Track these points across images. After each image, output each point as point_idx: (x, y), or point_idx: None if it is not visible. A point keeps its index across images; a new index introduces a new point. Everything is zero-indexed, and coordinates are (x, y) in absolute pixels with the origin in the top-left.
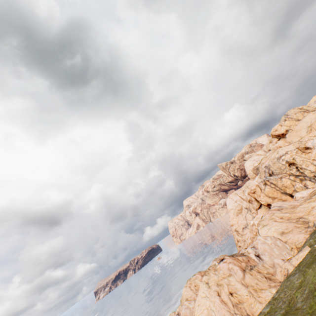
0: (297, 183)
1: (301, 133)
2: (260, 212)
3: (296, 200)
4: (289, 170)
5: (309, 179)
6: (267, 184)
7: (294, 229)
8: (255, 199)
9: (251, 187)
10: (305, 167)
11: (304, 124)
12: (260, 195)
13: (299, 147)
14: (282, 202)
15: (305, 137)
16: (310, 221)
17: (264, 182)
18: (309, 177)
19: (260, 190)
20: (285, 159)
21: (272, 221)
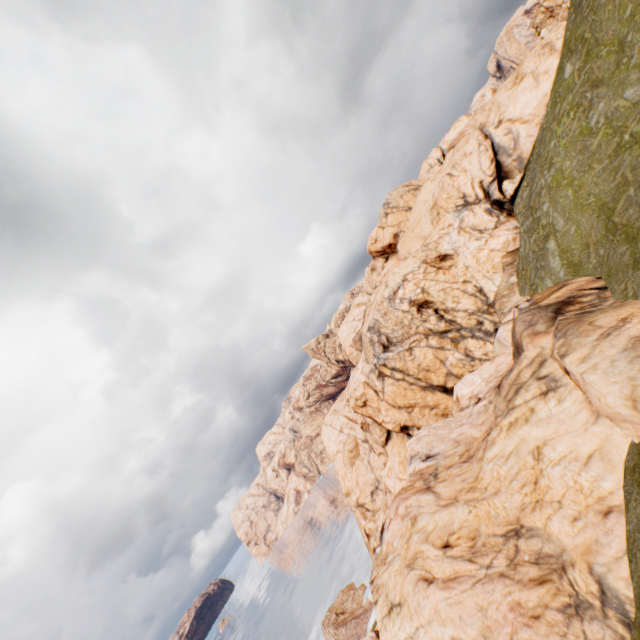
0: (449, 353)
1: (422, 229)
2: (392, 449)
3: (462, 408)
4: (422, 322)
5: (472, 335)
6: (387, 374)
7: (522, 635)
8: (373, 420)
9: (354, 392)
10: (454, 304)
11: (423, 206)
12: (379, 407)
13: (428, 258)
14: (430, 427)
15: (432, 233)
16: (574, 561)
17: (379, 371)
18: (471, 330)
19: (377, 394)
20: (406, 297)
21: (418, 588)
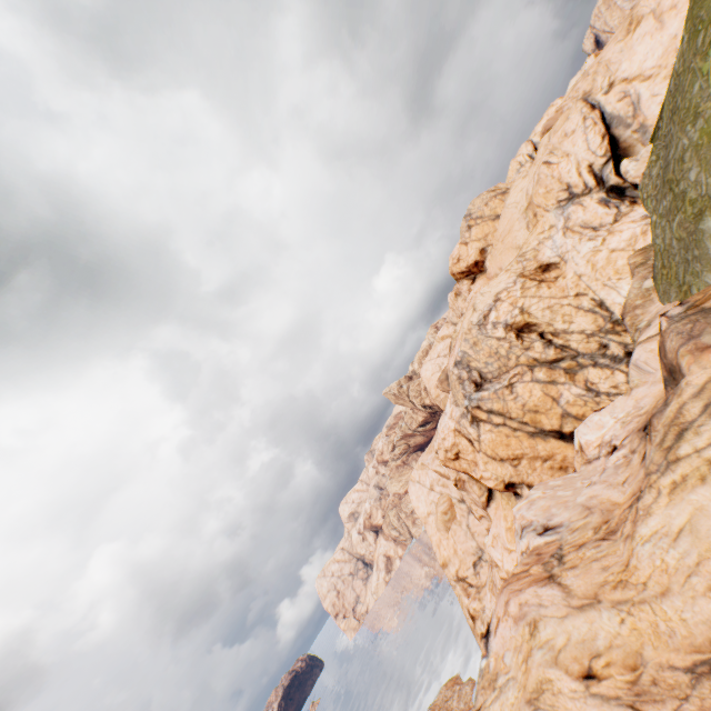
0: (564, 388)
1: (515, 237)
2: (496, 512)
3: (589, 460)
4: (523, 350)
5: (594, 362)
6: (482, 418)
7: None
8: (469, 475)
9: (442, 442)
10: (566, 324)
11: (514, 210)
12: (476, 460)
13: (526, 270)
14: (545, 487)
15: (528, 239)
16: None
17: (471, 415)
18: (591, 356)
19: (471, 443)
20: (500, 320)
21: None
